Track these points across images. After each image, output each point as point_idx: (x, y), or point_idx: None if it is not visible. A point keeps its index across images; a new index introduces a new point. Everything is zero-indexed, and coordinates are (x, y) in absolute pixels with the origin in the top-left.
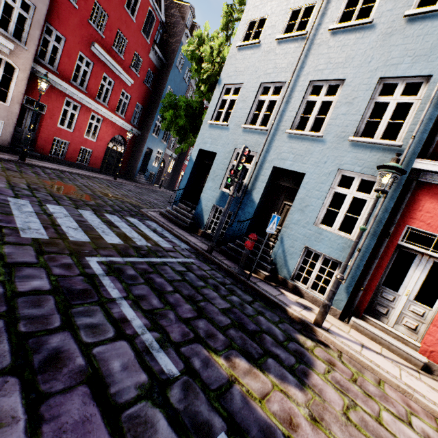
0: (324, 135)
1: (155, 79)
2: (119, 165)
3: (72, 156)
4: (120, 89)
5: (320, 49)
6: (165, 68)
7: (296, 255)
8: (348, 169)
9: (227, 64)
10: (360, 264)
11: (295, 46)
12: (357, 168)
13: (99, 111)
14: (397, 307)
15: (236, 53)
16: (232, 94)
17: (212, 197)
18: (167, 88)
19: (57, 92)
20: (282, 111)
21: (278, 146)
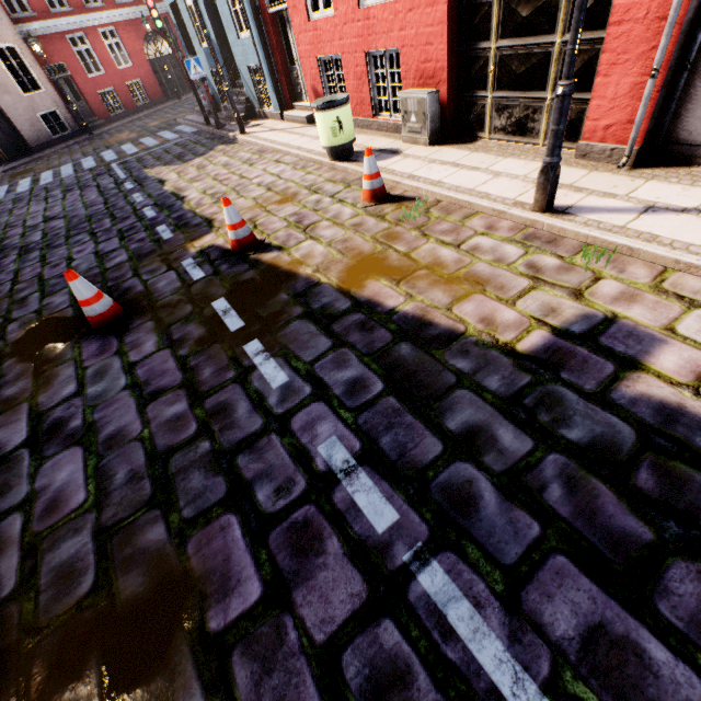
0: None
1: None
2: (169, 78)
3: (128, 102)
4: None
5: None
6: None
7: (250, 81)
8: None
9: None
10: (264, 58)
11: None
12: None
13: (102, 21)
14: (300, 81)
15: None
16: None
17: (205, 63)
18: None
19: (56, 38)
20: None
21: None
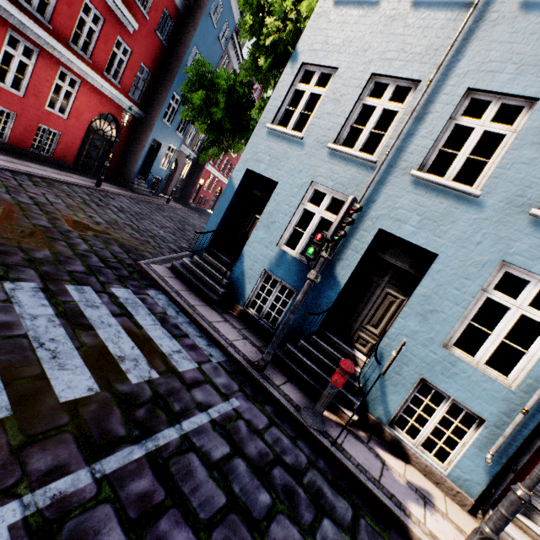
0: (482, 193)
1: (174, 30)
2: (106, 164)
3: (21, 138)
4: (113, 35)
5: (496, 32)
6: (193, 14)
7: (404, 389)
8: (521, 265)
9: (312, 27)
10: (520, 433)
11: (448, 16)
12: (539, 266)
13: (74, 66)
14: None
15: (330, 8)
16: (315, 83)
17: (263, 256)
18: (192, 49)
19: None
20: (408, 135)
21: (391, 195)
